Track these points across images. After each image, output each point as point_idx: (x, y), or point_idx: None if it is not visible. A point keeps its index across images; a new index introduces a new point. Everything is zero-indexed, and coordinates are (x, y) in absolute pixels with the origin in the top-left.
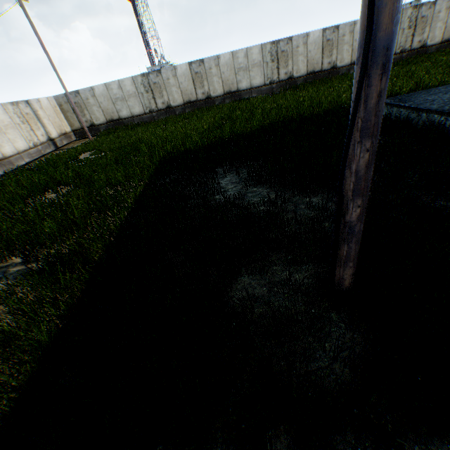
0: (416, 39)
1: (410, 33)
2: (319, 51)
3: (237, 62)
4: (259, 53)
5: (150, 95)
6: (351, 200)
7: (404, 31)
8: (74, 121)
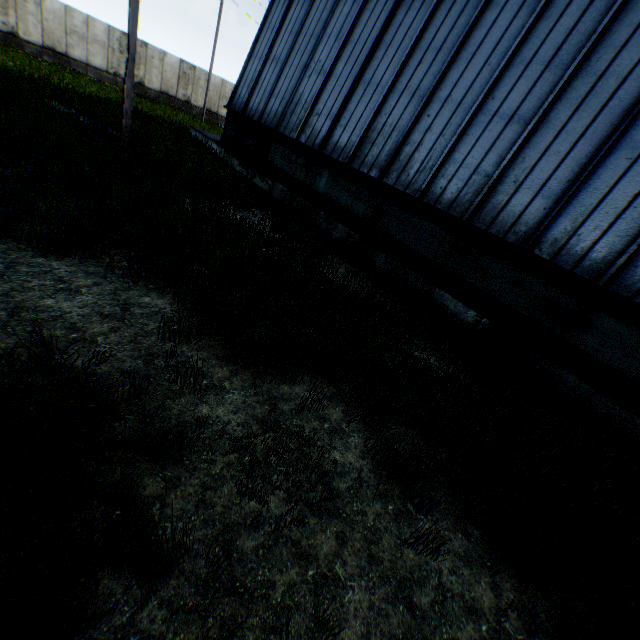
0: None
1: None
2: (176, 78)
3: (72, 23)
4: (105, 32)
5: None
6: (127, 100)
7: None
8: None
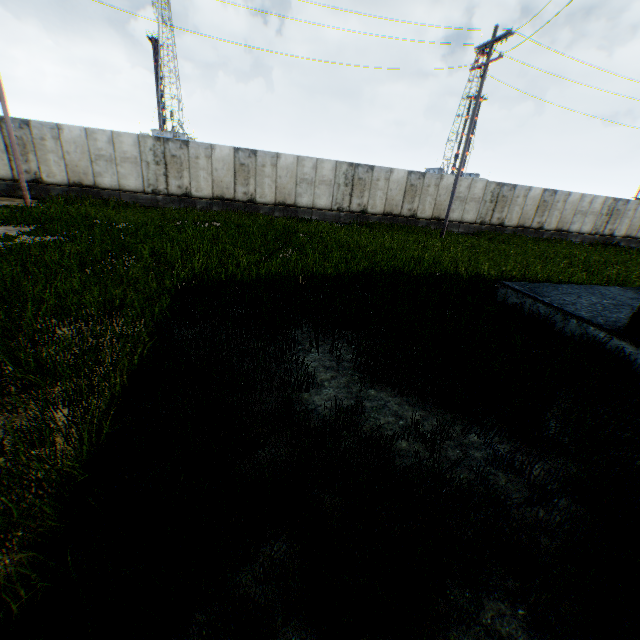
0: (496, 215)
1: (491, 207)
2: (401, 193)
3: (301, 171)
4: (331, 169)
5: (162, 170)
6: None
7: (486, 203)
8: (0, 164)
